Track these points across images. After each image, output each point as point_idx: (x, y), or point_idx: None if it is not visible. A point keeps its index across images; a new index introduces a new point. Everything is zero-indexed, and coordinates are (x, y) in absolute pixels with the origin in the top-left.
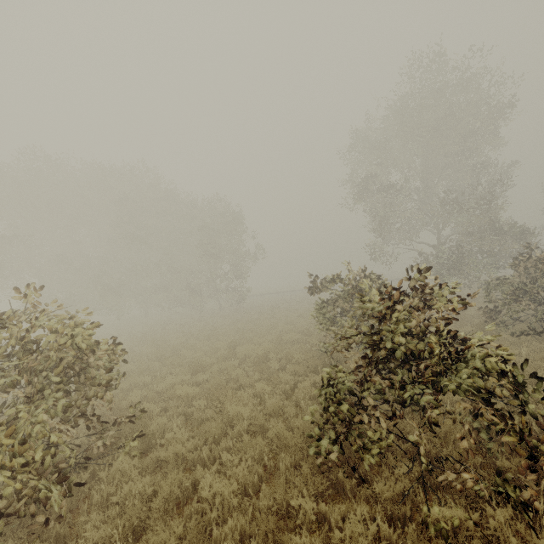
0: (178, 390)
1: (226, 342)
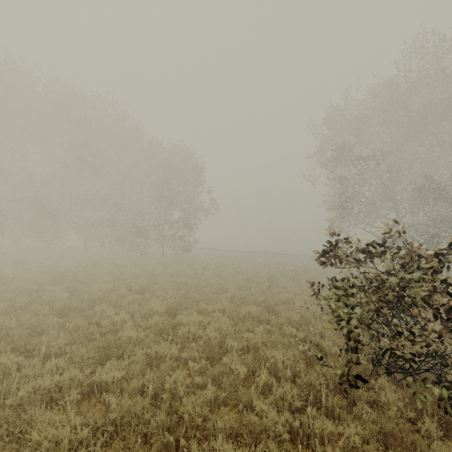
0: (37, 435)
1: (164, 303)
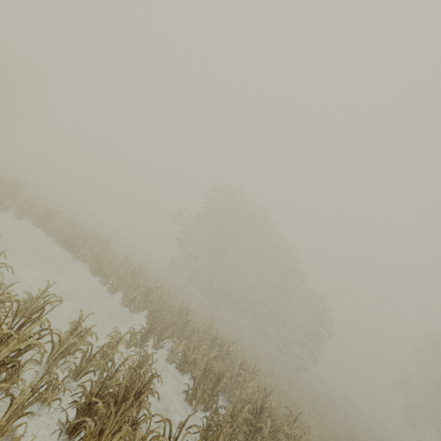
0: None
1: None
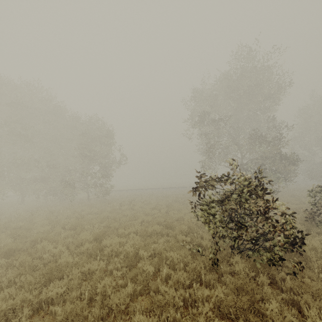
0: None
1: (92, 234)
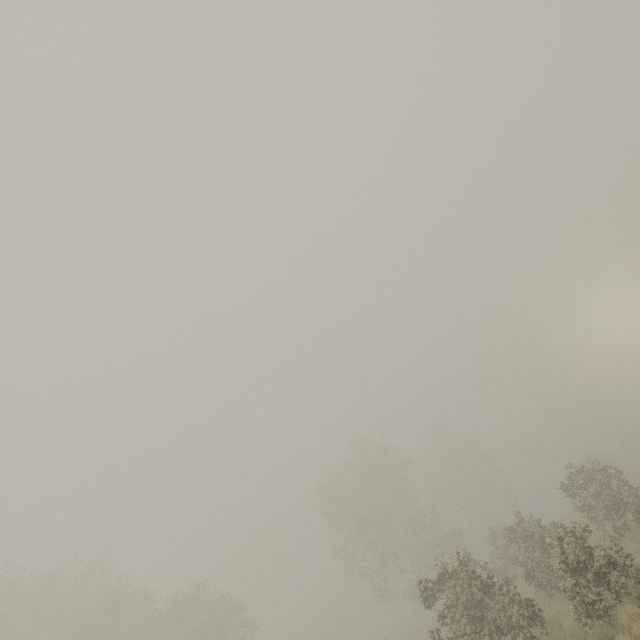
0: None
1: None
